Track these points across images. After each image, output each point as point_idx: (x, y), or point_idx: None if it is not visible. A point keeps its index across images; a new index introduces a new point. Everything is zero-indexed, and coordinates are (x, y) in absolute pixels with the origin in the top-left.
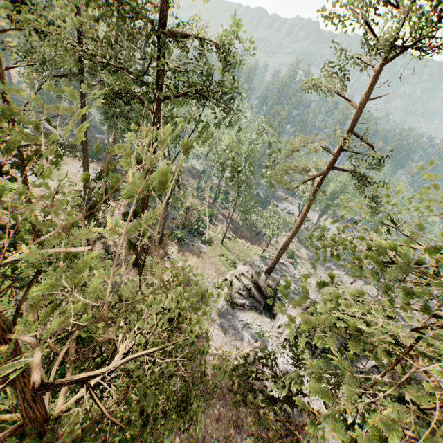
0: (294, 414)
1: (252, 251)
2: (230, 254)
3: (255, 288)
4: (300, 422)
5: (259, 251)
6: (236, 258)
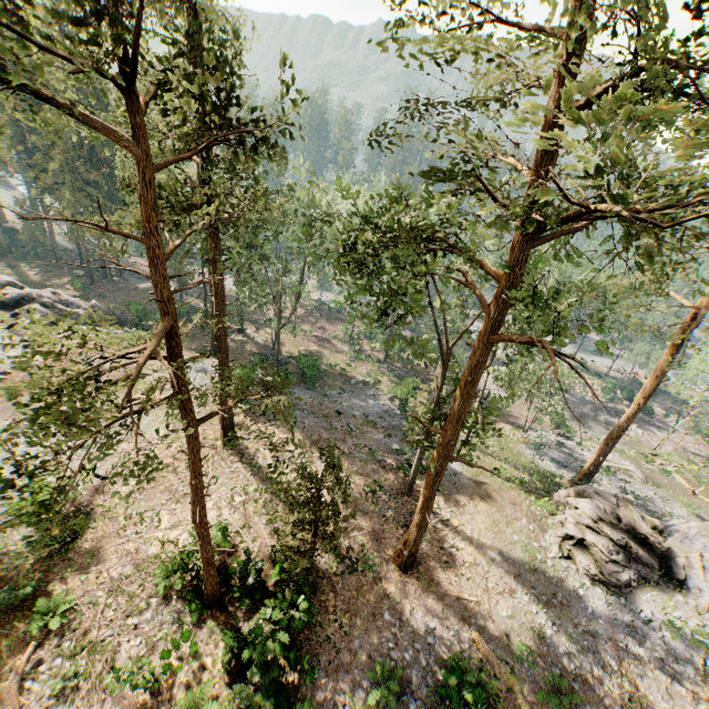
0: None
1: (509, 438)
2: (496, 462)
3: (632, 540)
4: None
5: (514, 432)
6: (510, 467)
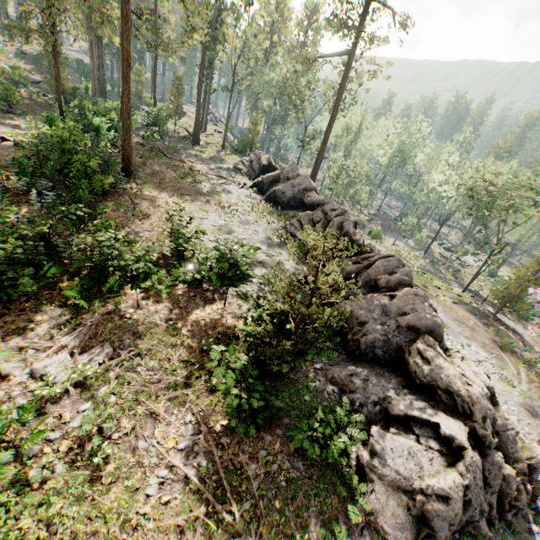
0: (202, 190)
1: None
2: None
3: (257, 161)
4: (199, 190)
5: None
6: None
